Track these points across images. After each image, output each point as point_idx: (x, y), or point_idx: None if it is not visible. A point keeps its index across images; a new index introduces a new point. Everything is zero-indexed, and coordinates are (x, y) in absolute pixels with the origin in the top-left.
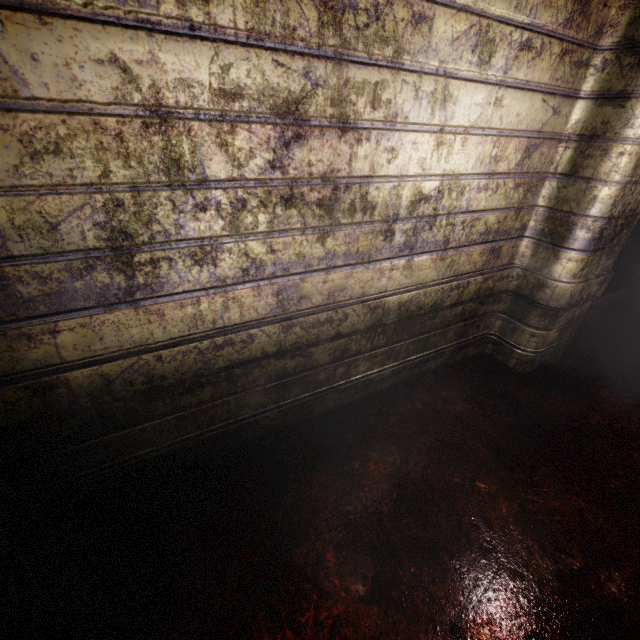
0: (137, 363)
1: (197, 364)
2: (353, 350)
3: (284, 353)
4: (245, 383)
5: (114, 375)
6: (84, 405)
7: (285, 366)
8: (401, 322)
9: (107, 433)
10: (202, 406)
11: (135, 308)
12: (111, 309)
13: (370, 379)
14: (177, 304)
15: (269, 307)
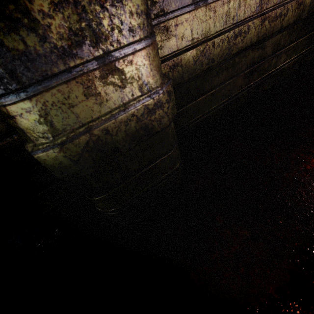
0: (205, 48)
1: (225, 50)
2: (281, 44)
3: (258, 43)
4: (237, 69)
5: (196, 57)
6: (185, 80)
7: (254, 57)
8: (307, 18)
9: (188, 103)
10: (220, 86)
11: (205, 6)
12: (197, 6)
13: (284, 68)
14: (221, 2)
15: (255, 6)
